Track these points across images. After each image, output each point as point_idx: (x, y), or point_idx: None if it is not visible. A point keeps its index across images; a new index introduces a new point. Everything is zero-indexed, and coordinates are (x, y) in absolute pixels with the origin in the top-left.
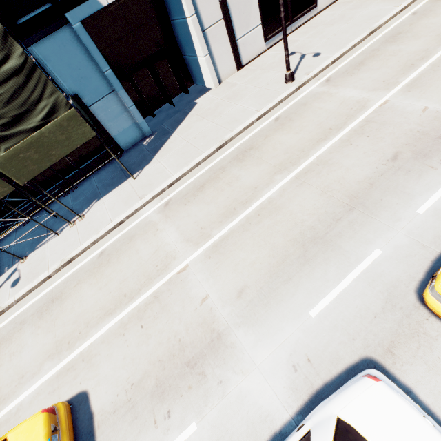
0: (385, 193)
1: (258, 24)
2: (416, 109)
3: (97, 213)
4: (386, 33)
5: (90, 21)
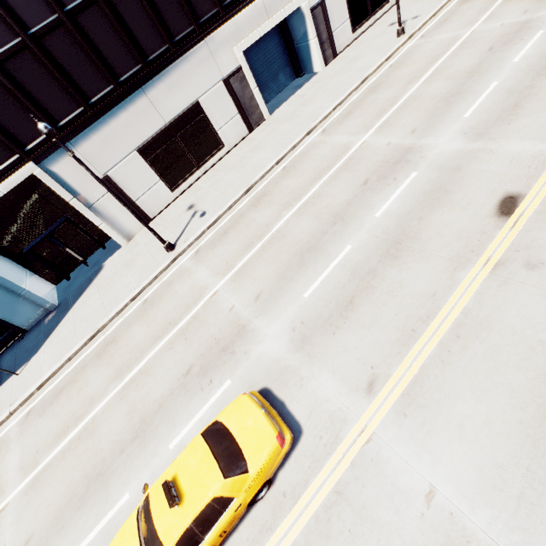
0: (163, 420)
1: (157, 181)
2: (227, 307)
3: None
4: (257, 192)
5: None
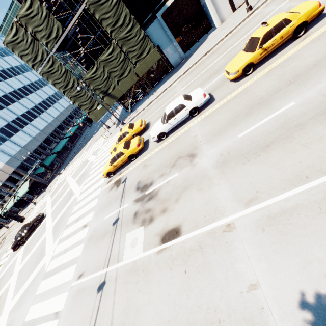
0: None
1: None
2: (286, 8)
3: (160, 89)
4: None
5: (165, 13)
